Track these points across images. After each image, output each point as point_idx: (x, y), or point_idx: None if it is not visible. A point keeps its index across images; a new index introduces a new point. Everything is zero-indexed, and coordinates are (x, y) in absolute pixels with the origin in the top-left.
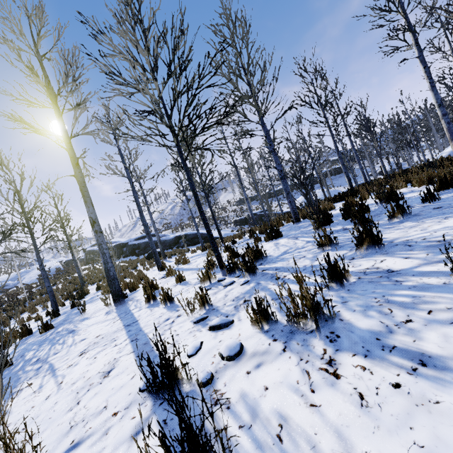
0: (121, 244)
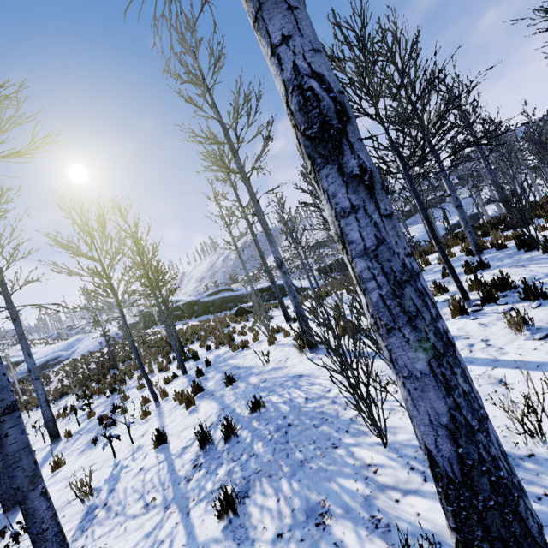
0: (191, 302)
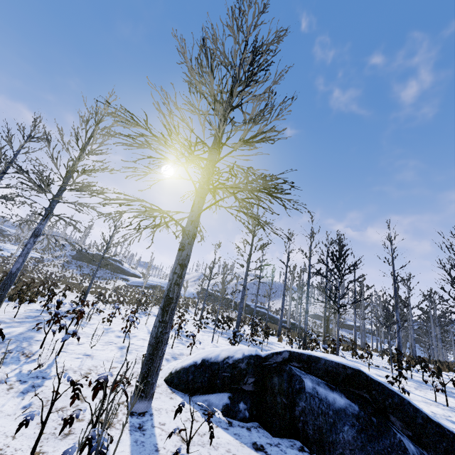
0: (246, 303)
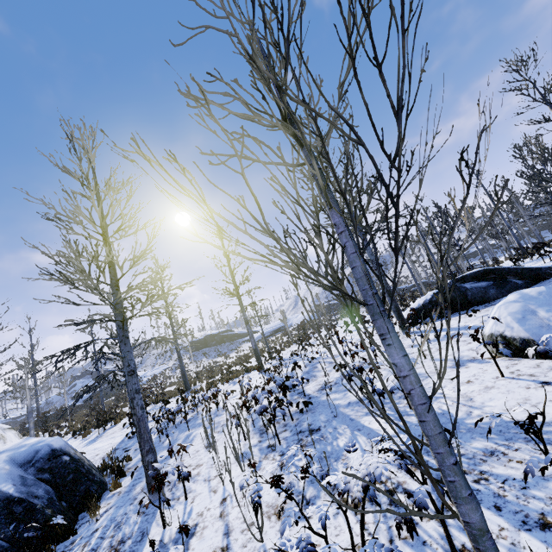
0: None
